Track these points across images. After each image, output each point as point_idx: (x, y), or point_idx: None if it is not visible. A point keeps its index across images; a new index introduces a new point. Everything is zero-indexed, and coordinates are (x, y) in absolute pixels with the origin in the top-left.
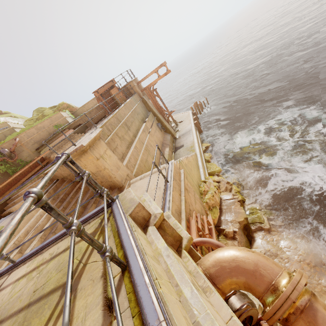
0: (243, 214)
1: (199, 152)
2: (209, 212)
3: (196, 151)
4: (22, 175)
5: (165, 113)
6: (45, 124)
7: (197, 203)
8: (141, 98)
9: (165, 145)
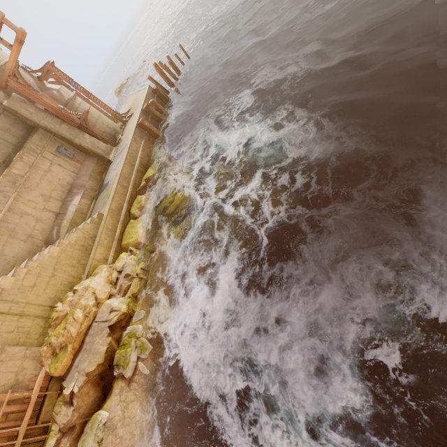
0: (101, 357)
1: (108, 209)
2: (51, 359)
3: (106, 206)
4: None
5: (76, 117)
6: None
7: (1, 371)
8: (2, 105)
9: (75, 191)
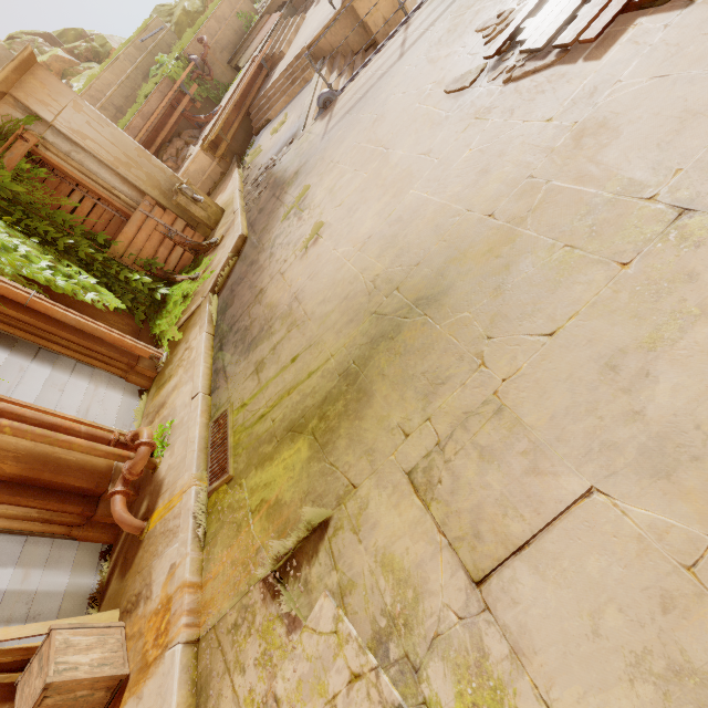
0: None
1: None
2: None
3: None
4: (248, 85)
5: None
6: (224, 11)
7: None
8: None
9: None
